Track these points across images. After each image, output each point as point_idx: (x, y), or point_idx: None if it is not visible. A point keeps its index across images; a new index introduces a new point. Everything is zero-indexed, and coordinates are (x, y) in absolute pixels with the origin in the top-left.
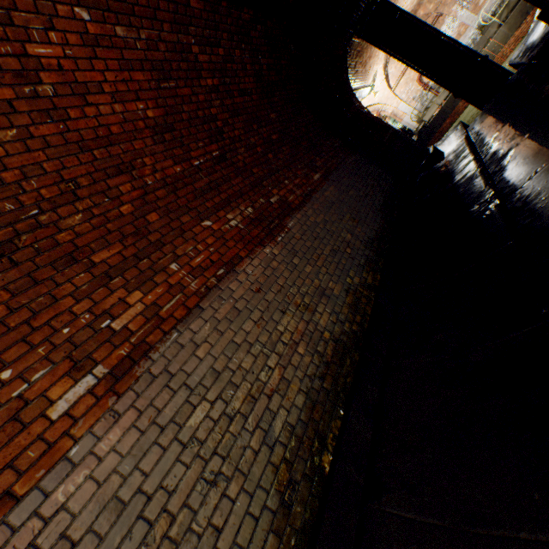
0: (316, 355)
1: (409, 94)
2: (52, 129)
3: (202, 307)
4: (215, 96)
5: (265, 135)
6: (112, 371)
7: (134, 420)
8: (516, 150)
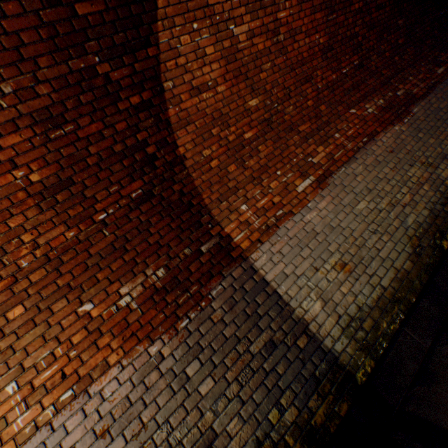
0: (437, 192)
1: None
2: (281, 60)
3: (355, 158)
4: (358, 17)
5: (392, 41)
6: (317, 179)
7: (330, 200)
8: None
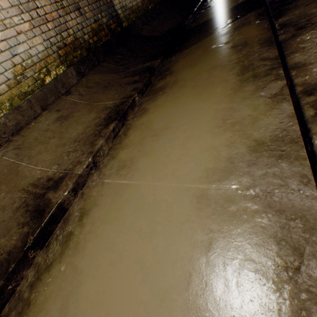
0: None
1: None
2: None
3: None
4: None
5: None
6: None
7: None
8: None
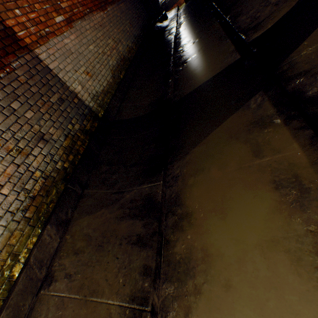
0: (119, 56)
1: None
2: None
3: (85, 19)
4: None
5: None
6: (66, 20)
7: (76, 37)
8: (185, 22)
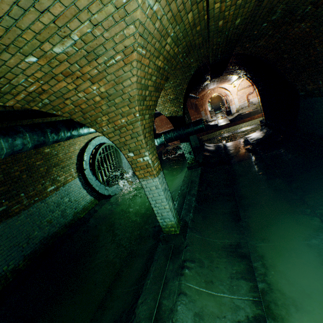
0: None
1: (241, 98)
2: None
3: None
4: None
5: None
6: None
7: None
8: None
